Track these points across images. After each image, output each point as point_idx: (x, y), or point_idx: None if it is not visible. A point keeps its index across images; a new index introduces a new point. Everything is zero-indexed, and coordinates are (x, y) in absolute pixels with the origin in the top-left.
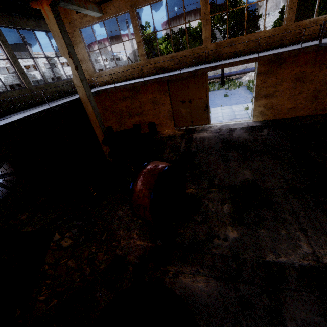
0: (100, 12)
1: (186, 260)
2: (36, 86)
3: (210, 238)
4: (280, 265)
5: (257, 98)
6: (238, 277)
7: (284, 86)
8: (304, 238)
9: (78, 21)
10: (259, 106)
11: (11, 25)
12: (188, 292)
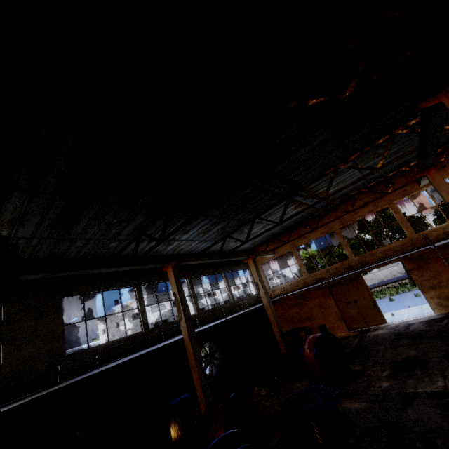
0: (274, 253)
1: (347, 398)
2: (236, 301)
3: (368, 388)
4: (415, 392)
5: (424, 290)
6: (383, 400)
7: (445, 276)
8: (442, 379)
9: (260, 260)
10: (432, 298)
11: (230, 271)
12: (347, 408)
